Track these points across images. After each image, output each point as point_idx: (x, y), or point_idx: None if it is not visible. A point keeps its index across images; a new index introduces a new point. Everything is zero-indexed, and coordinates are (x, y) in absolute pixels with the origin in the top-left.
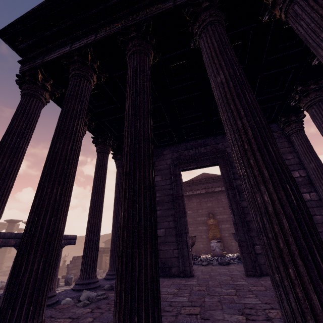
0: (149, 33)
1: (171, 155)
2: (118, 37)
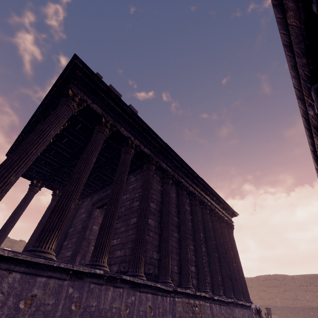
0: None
1: (96, 198)
2: None
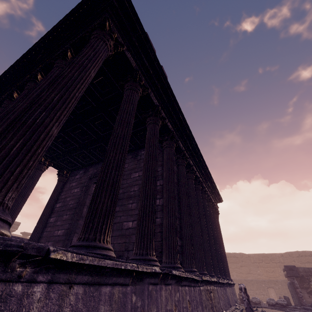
0: (14, 96)
1: (92, 171)
2: (2, 100)
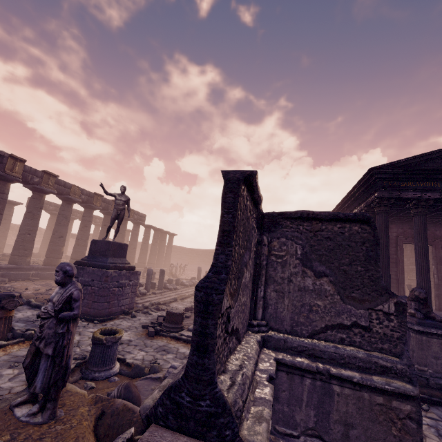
0: None
1: (396, 230)
2: None
